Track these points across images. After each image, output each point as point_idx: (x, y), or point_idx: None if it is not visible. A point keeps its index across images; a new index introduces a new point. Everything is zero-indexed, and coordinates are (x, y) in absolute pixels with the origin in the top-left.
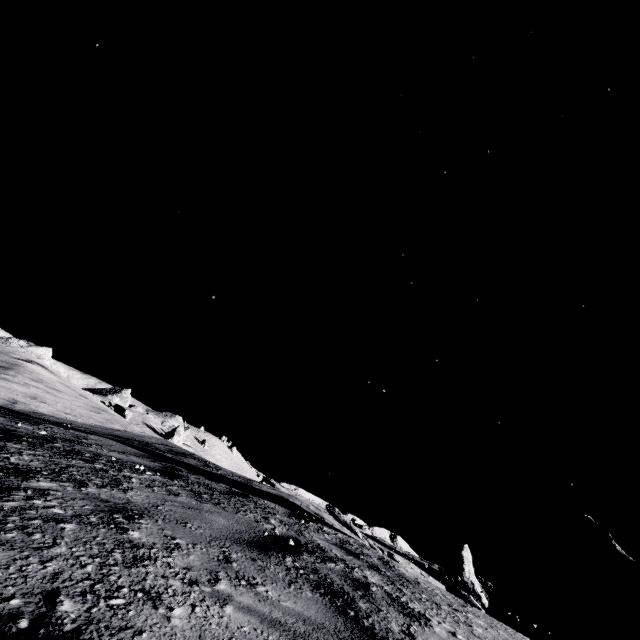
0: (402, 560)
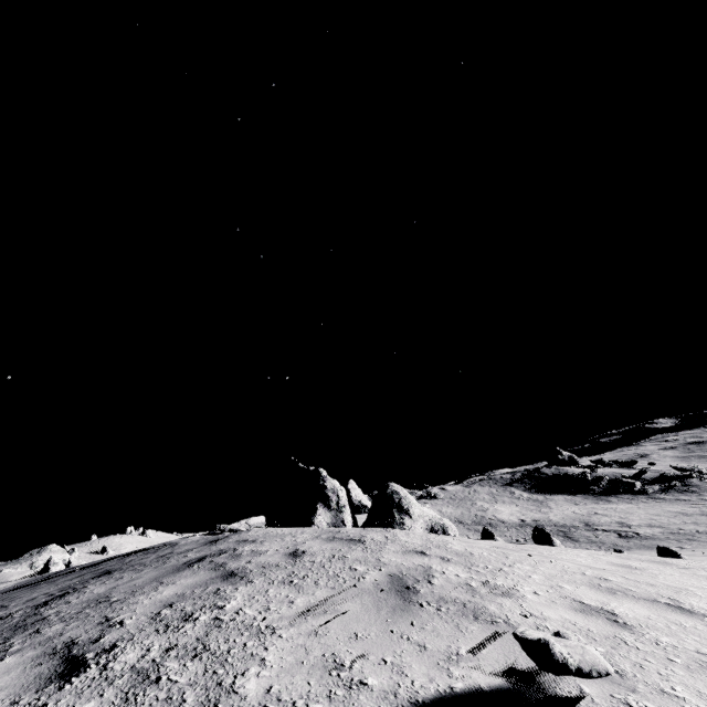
0: None
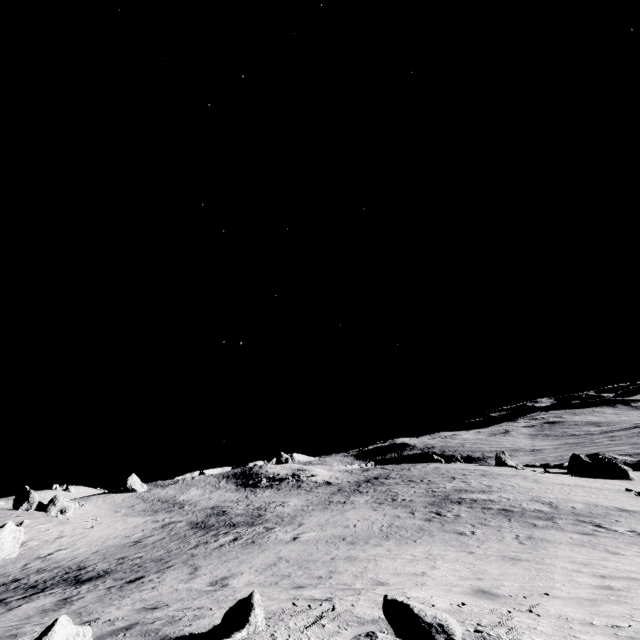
0: (96, 496)
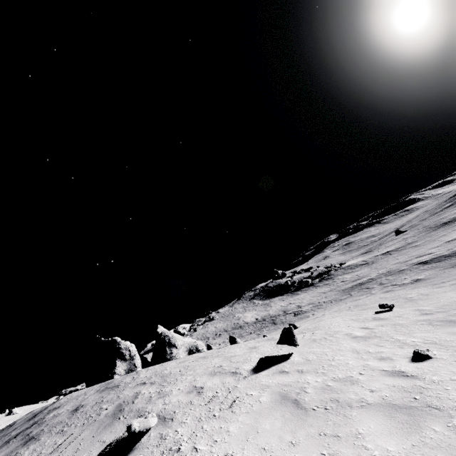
0: None
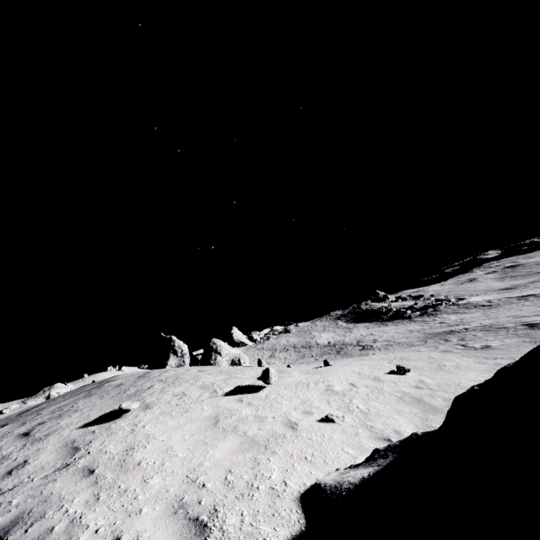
0: None
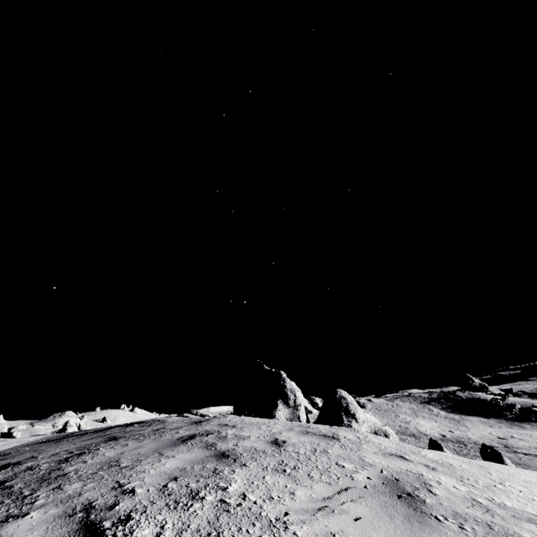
0: None
